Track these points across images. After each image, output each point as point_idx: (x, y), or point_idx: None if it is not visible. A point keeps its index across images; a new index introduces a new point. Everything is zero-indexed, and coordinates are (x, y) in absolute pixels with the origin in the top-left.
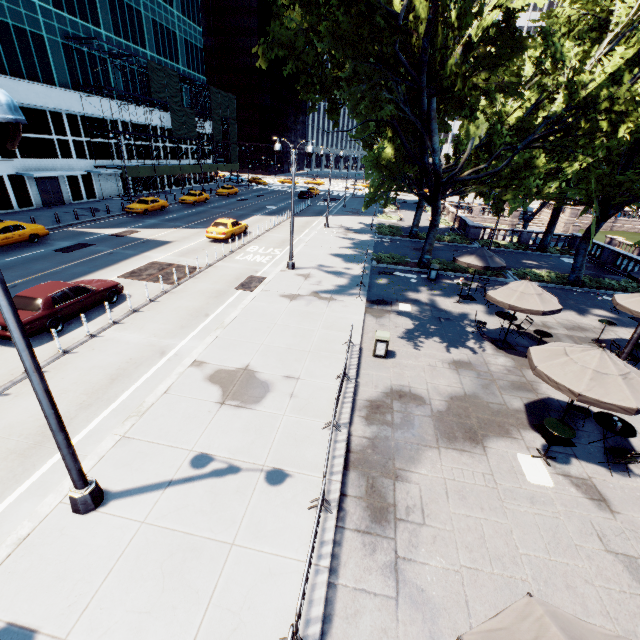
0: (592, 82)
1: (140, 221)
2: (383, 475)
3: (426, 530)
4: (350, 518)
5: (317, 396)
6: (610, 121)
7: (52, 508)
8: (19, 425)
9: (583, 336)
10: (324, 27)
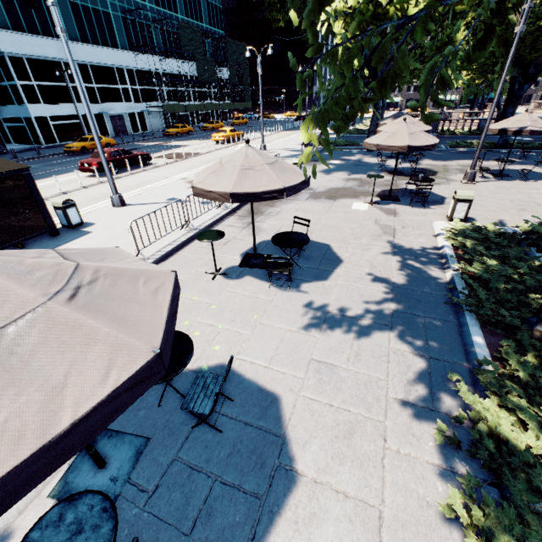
0: None
1: (173, 139)
2: (265, 206)
3: (275, 217)
4: (237, 214)
5: None
6: None
7: (105, 206)
8: (94, 194)
9: None
10: None
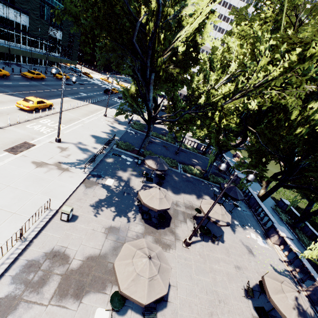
0: (216, 95)
1: None
2: None
3: None
4: None
5: None
6: (219, 116)
7: None
8: None
9: (190, 213)
10: (89, 12)
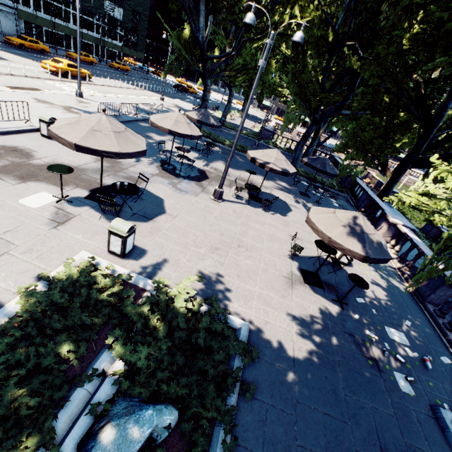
0: None
1: (8, 48)
2: None
3: None
4: None
5: None
6: (289, 16)
7: None
8: None
9: (243, 184)
10: None
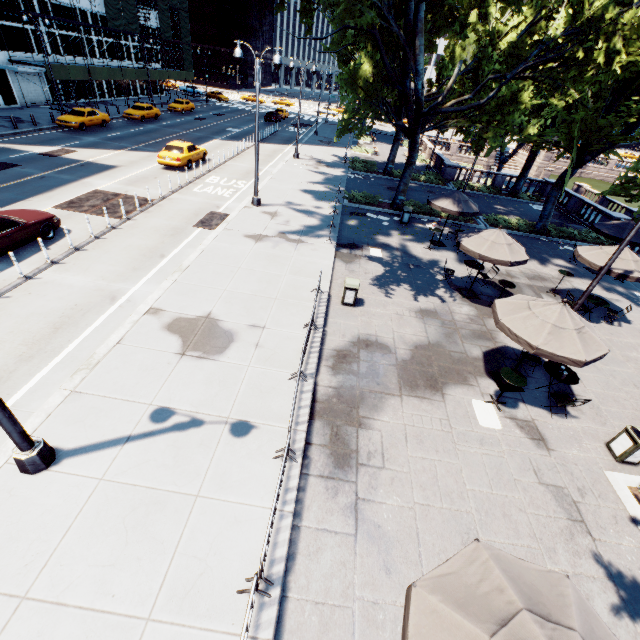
0: (595, 1)
1: (76, 138)
2: (347, 423)
3: (385, 473)
4: (314, 465)
5: (283, 346)
6: (606, 53)
7: None
8: None
9: (542, 286)
10: None
